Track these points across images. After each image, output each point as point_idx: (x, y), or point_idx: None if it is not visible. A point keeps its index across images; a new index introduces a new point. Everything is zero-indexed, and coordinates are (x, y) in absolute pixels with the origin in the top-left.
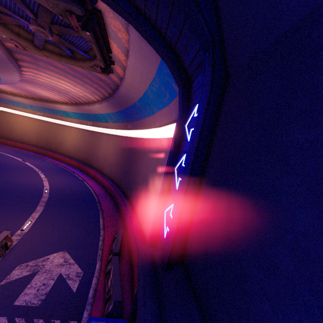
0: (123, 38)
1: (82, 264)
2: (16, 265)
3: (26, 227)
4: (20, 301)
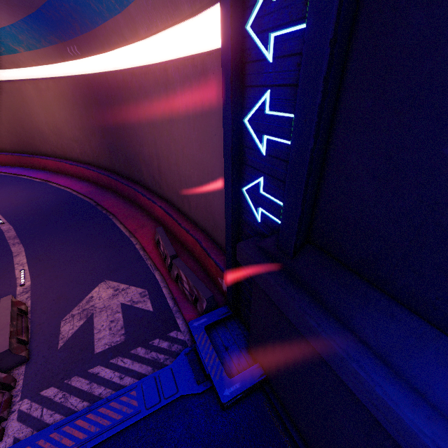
0: None
1: (138, 283)
2: (58, 322)
3: (24, 280)
4: (100, 347)
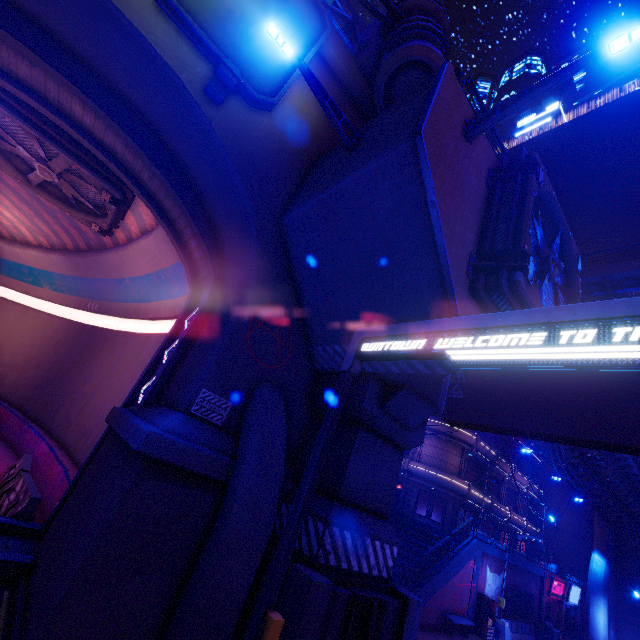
0: (148, 221)
1: None
2: None
3: None
4: None
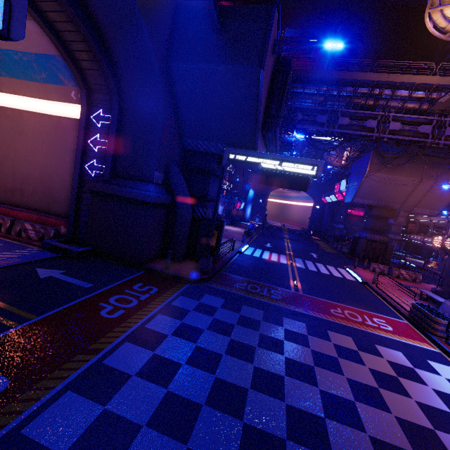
0: None
1: None
2: None
3: None
4: None
